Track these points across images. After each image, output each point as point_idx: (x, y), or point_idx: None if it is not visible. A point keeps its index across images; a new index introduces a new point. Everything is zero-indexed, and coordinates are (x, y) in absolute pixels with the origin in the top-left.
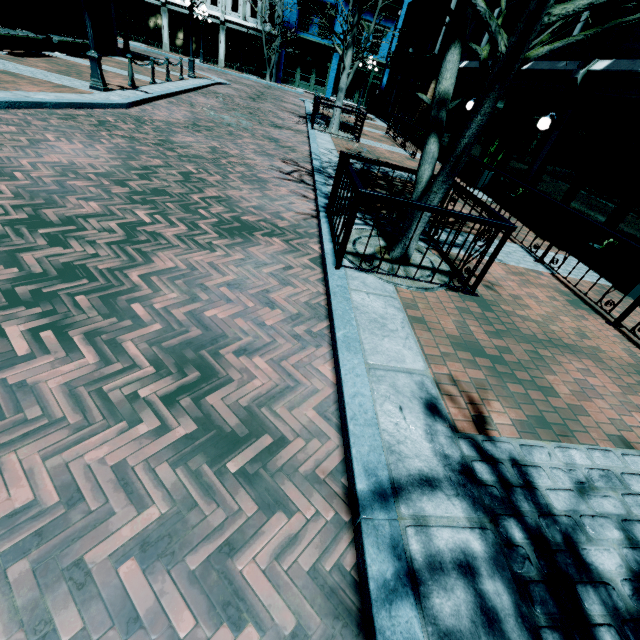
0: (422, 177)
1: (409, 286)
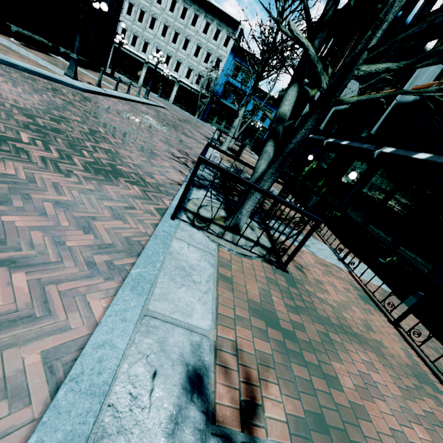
0: (258, 168)
1: (231, 249)
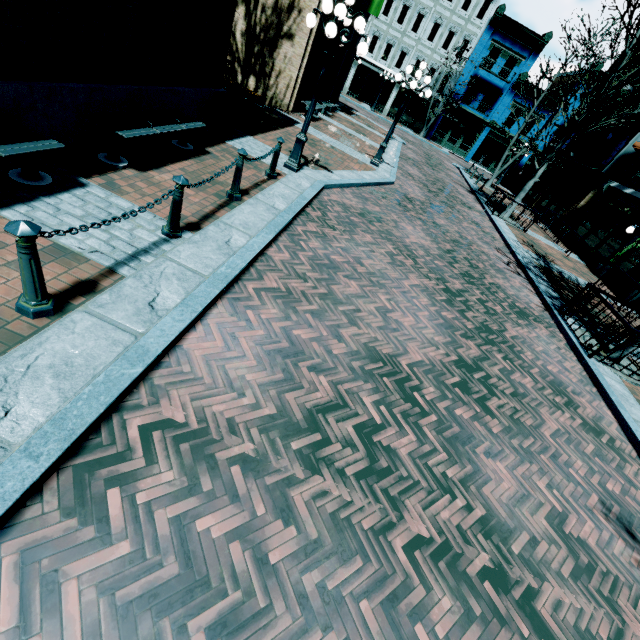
0: None
1: (626, 379)
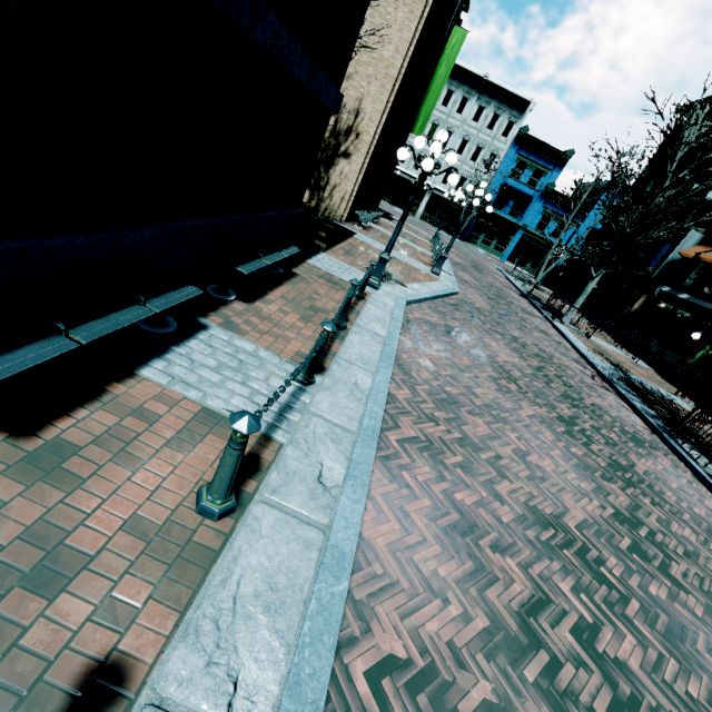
0: None
1: None
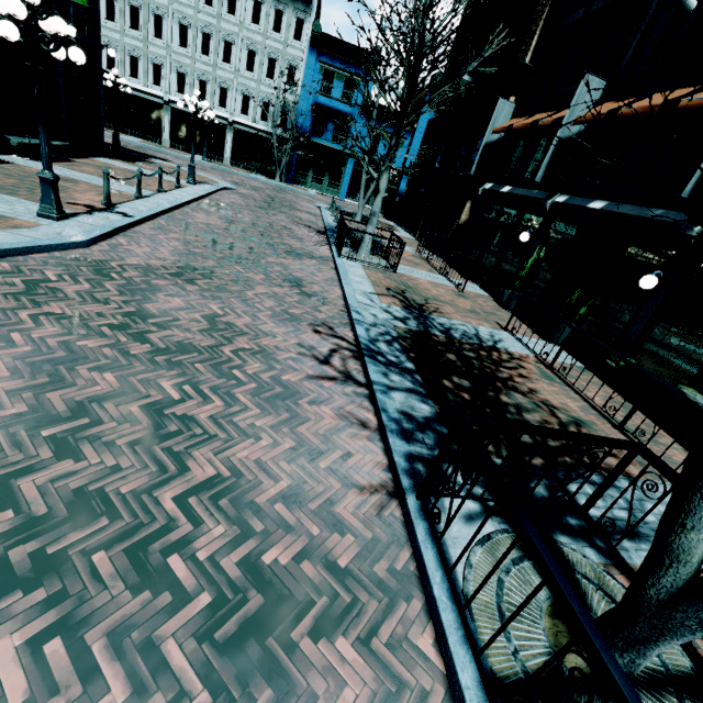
0: (691, 553)
1: None
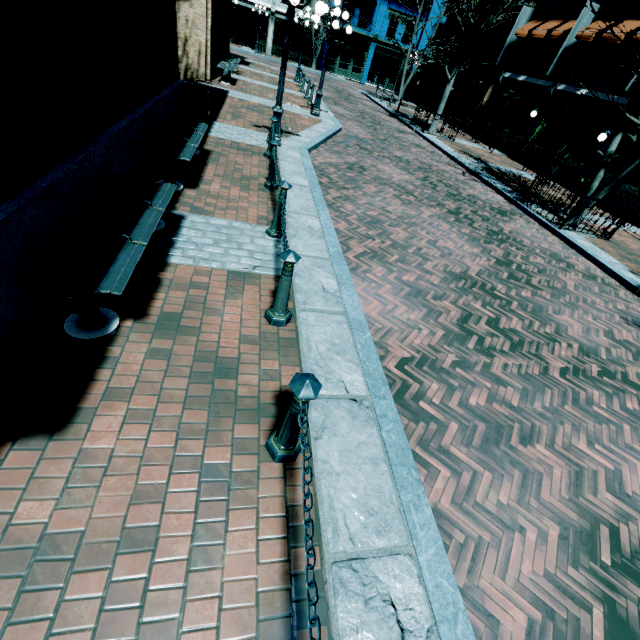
0: (594, 187)
1: (586, 236)
